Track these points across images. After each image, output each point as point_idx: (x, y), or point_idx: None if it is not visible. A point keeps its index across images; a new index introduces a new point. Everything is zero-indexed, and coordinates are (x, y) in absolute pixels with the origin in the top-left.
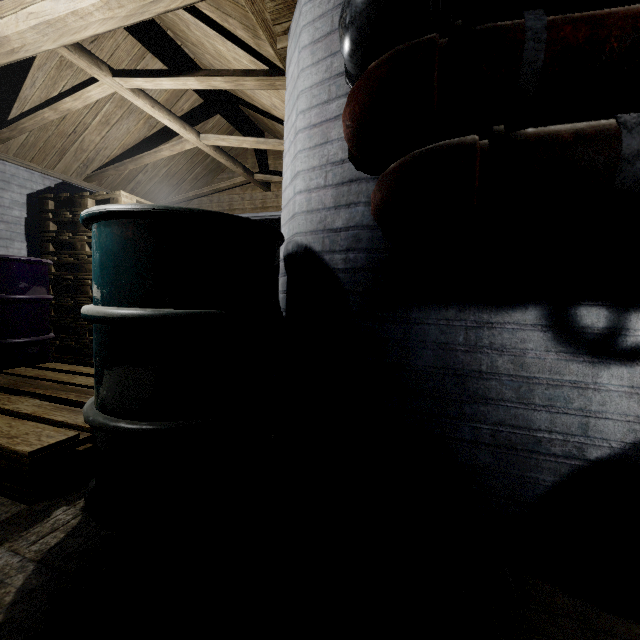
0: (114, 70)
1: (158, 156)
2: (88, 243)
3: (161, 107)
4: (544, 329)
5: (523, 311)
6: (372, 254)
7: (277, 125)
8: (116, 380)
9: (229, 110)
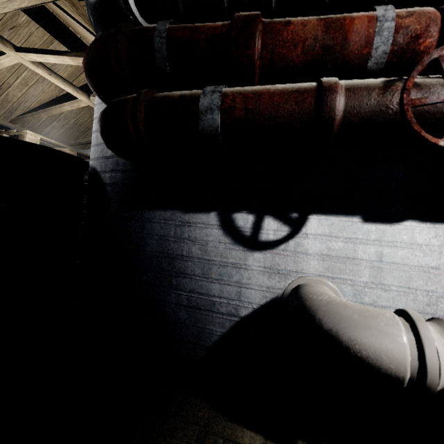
0: (17, 47)
1: (62, 109)
2: None
3: (57, 76)
4: (218, 228)
5: (207, 215)
6: (125, 174)
7: None
8: None
9: None
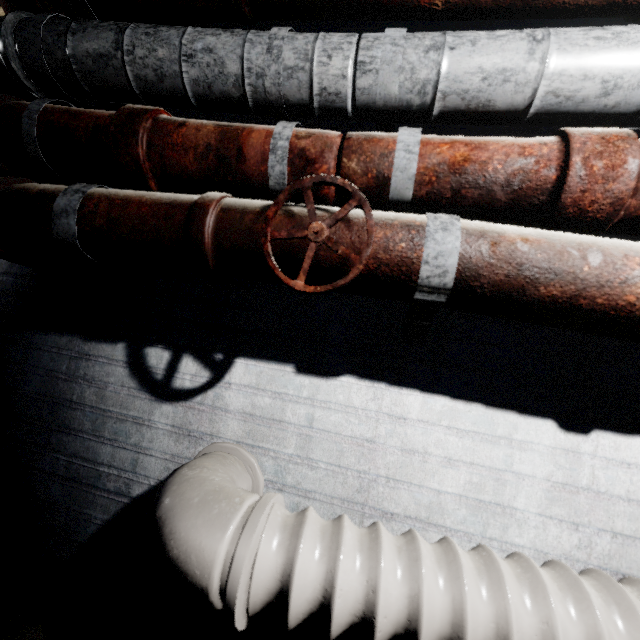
0: None
1: None
2: None
3: None
4: (125, 365)
5: (114, 347)
6: (19, 279)
7: None
8: None
9: None
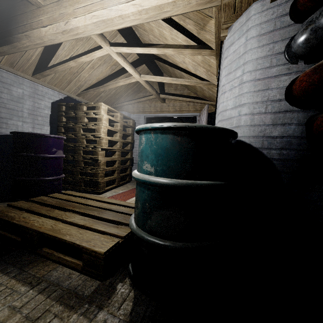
0: (111, 43)
1: (117, 85)
2: (82, 128)
3: (127, 61)
4: None
5: None
6: (299, 152)
7: (176, 71)
8: (161, 217)
9: (149, 62)
